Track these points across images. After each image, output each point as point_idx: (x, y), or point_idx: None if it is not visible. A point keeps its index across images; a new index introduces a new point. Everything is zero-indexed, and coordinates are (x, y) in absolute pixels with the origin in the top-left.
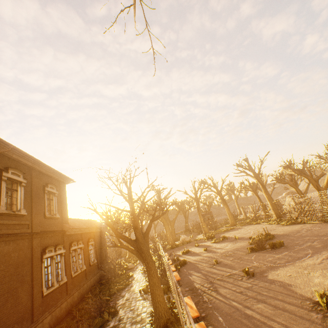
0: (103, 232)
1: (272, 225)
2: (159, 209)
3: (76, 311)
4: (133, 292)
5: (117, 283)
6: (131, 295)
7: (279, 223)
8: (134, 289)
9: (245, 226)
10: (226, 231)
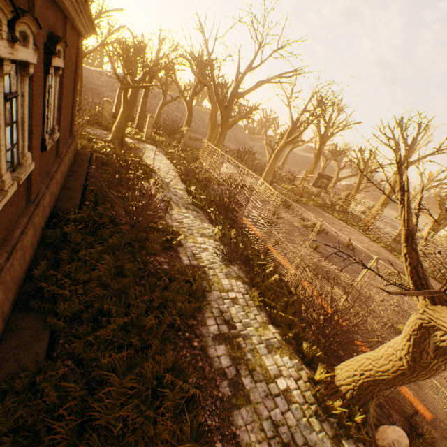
0: (79, 42)
1: (375, 244)
2: (231, 91)
3: (10, 443)
4: (274, 388)
5: (143, 253)
6: (280, 409)
7: (386, 248)
8: (254, 353)
9: (323, 212)
10: (298, 204)
